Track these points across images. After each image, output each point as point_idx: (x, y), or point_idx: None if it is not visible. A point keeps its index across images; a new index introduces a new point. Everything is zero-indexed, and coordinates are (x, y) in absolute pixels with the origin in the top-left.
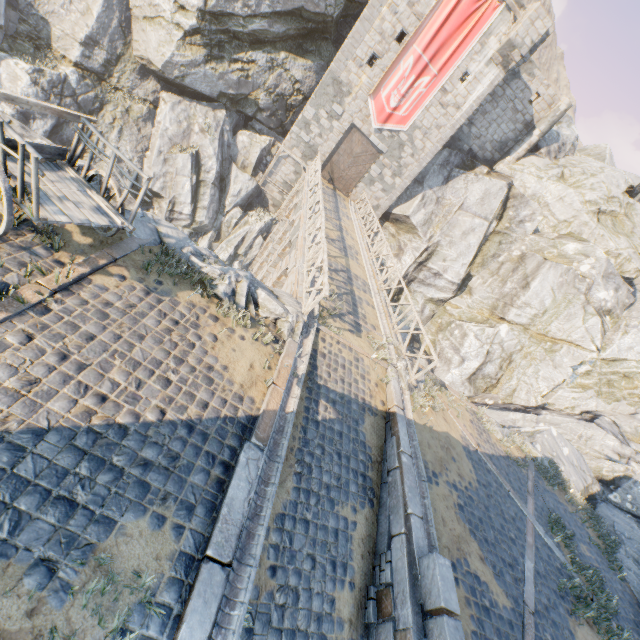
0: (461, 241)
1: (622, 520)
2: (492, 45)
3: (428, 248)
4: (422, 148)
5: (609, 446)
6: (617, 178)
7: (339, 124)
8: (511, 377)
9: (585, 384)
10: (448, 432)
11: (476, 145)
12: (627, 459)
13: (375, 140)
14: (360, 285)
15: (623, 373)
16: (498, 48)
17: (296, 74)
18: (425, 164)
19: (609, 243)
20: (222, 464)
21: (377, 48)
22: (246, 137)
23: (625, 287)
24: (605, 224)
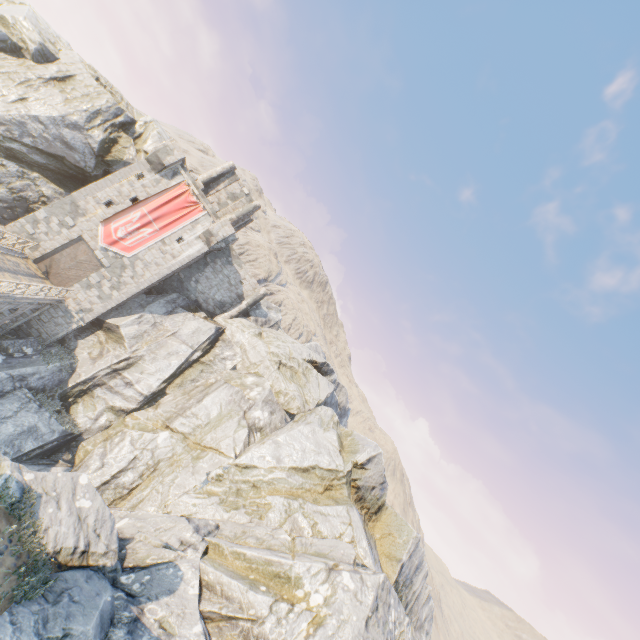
0: (165, 359)
1: (95, 587)
2: (200, 229)
3: (130, 358)
4: (143, 275)
5: (179, 534)
6: (303, 351)
7: (69, 232)
8: (147, 486)
9: (215, 491)
10: None
11: (202, 298)
12: (188, 546)
13: (100, 254)
14: None
15: (254, 482)
16: (203, 232)
17: (46, 191)
18: (144, 288)
19: (282, 384)
20: None
21: (115, 198)
22: None
23: (281, 413)
24: (285, 373)
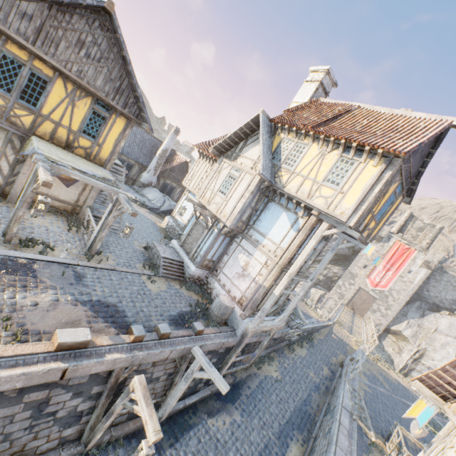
0: (441, 349)
1: None
2: (418, 261)
3: (418, 350)
4: (398, 298)
5: None
6: None
7: (353, 286)
8: None
9: None
10: (387, 372)
11: (436, 300)
12: None
13: (372, 293)
14: (356, 331)
15: None
16: (421, 262)
17: (334, 270)
18: (402, 305)
19: None
20: (309, 318)
21: (366, 263)
22: (314, 290)
23: None
24: None
